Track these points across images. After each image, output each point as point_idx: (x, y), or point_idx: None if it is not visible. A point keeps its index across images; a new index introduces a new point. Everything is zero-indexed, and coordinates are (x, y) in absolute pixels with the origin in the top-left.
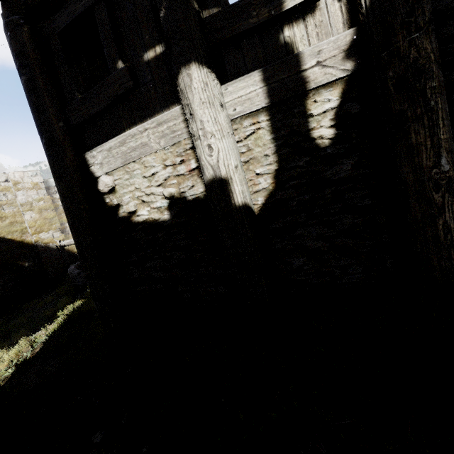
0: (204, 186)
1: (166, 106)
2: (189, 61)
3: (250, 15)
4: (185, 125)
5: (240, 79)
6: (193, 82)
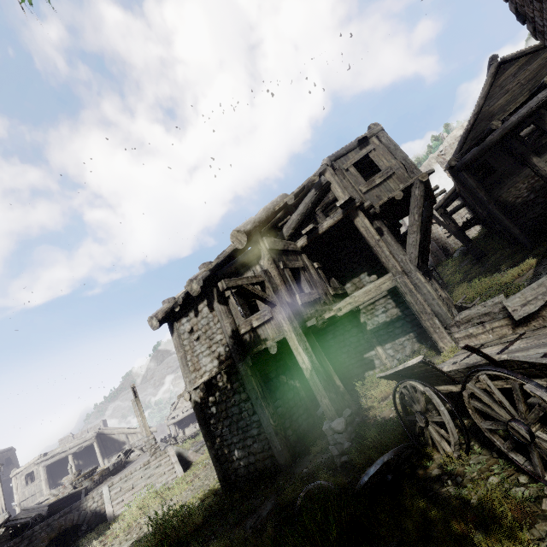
0: (542, 182)
1: (520, 169)
2: (530, 156)
3: (542, 142)
4: (529, 171)
5: (544, 154)
6: (533, 160)
